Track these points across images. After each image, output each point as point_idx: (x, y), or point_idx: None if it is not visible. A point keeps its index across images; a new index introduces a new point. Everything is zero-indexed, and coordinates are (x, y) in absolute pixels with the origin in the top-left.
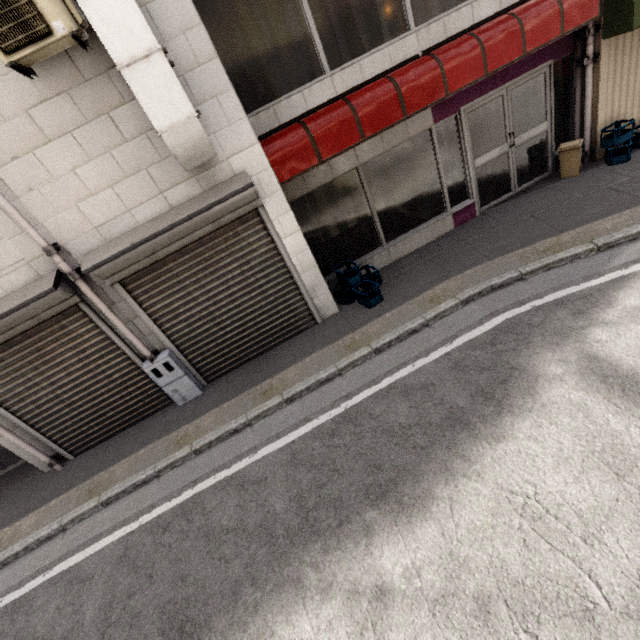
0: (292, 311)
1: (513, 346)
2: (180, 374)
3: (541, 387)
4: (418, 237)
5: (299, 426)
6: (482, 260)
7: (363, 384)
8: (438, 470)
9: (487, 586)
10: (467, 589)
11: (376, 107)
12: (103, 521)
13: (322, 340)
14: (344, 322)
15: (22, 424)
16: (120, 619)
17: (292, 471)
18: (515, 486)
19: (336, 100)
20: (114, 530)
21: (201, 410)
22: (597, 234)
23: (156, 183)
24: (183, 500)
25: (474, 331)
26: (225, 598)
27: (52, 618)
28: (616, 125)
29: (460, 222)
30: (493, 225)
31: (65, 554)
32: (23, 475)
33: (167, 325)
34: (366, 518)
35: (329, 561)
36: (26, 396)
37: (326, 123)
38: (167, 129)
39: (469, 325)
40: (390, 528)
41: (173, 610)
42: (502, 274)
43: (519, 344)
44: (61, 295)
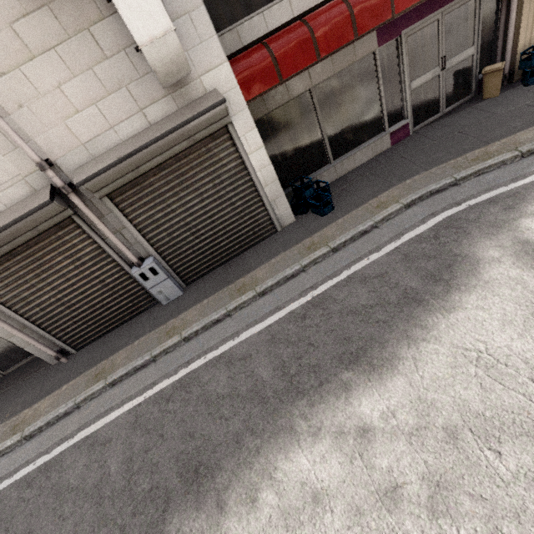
0: (256, 221)
1: (454, 238)
2: (164, 277)
3: (482, 268)
4: (360, 155)
5: (273, 313)
6: (419, 171)
7: (325, 277)
8: (400, 338)
9: (453, 419)
10: (436, 423)
11: (331, 27)
12: (112, 398)
13: (284, 244)
14: (301, 229)
15: (30, 324)
16: (141, 468)
17: (272, 348)
18: (468, 345)
19: (293, 22)
20: (123, 404)
21: (184, 307)
22: (520, 143)
23: (136, 100)
24: (180, 377)
25: (418, 228)
26: (230, 446)
27: (81, 473)
28: (533, 48)
29: (396, 141)
30: (426, 142)
31: (83, 425)
32: (33, 368)
33: (150, 235)
34: (343, 378)
35: (315, 412)
36: (31, 300)
37: (286, 43)
38: (147, 43)
39: (413, 224)
40: (365, 384)
41: (186, 458)
42: (439, 181)
43: (459, 236)
44: (56, 207)
